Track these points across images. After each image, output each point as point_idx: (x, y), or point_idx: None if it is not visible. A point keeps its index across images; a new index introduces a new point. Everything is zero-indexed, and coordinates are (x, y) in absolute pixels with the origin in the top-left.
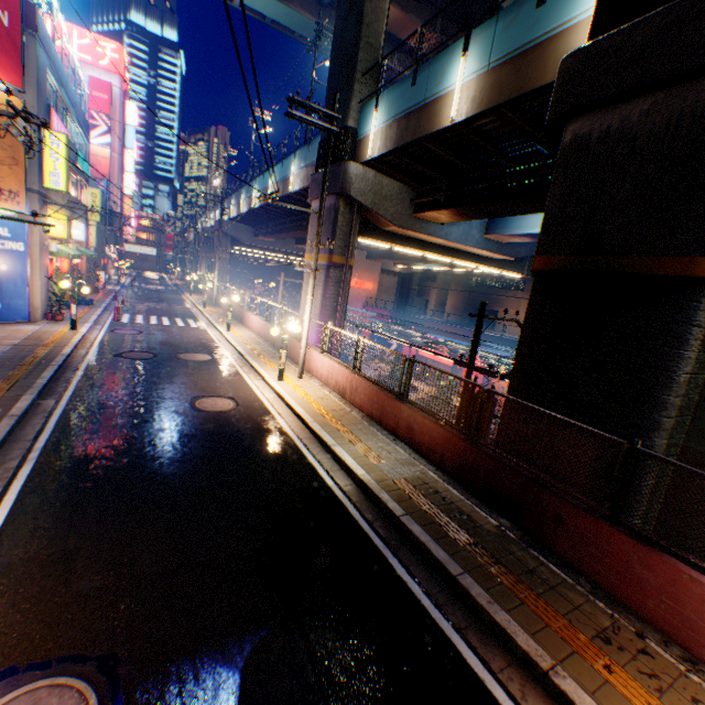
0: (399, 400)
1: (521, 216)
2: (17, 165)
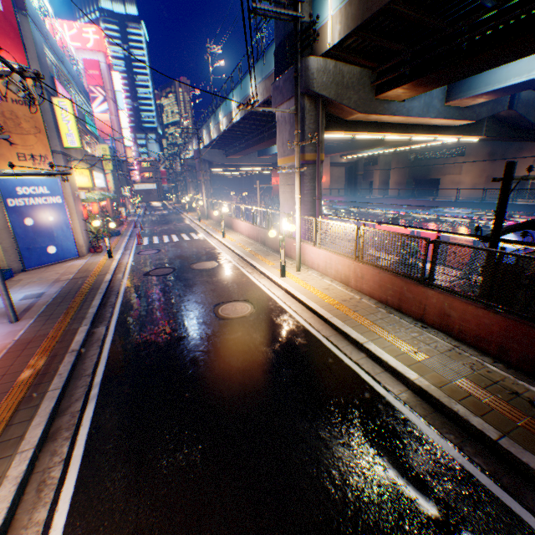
0: (422, 285)
1: (489, 71)
2: (39, 133)
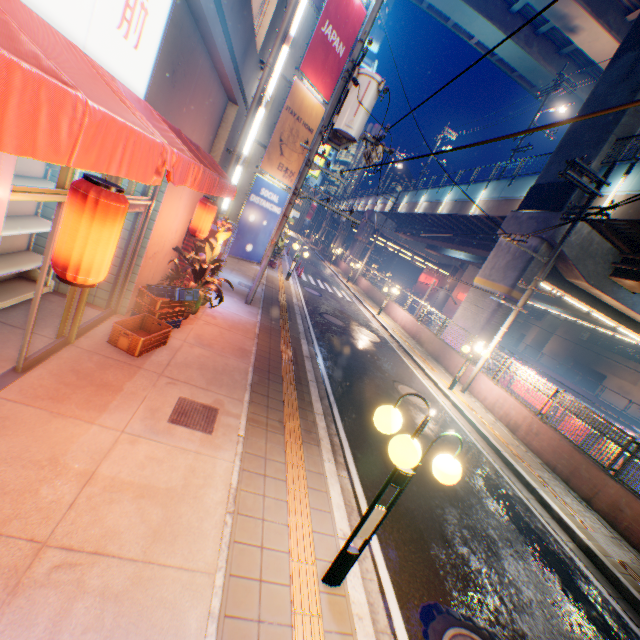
0: (604, 472)
1: None
2: (301, 154)
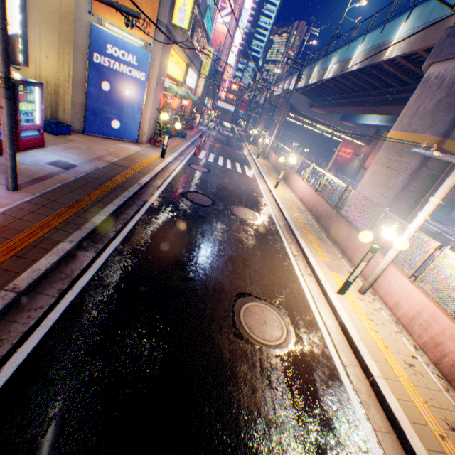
0: None
1: None
2: None
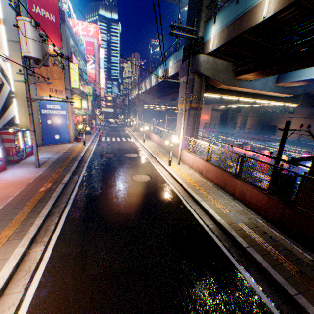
0: (235, 177)
1: (301, 70)
2: (61, 79)
